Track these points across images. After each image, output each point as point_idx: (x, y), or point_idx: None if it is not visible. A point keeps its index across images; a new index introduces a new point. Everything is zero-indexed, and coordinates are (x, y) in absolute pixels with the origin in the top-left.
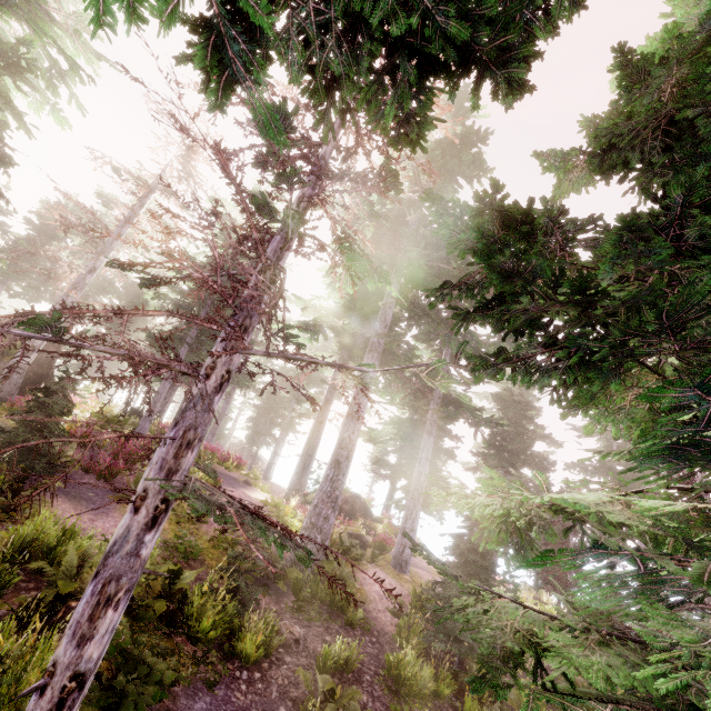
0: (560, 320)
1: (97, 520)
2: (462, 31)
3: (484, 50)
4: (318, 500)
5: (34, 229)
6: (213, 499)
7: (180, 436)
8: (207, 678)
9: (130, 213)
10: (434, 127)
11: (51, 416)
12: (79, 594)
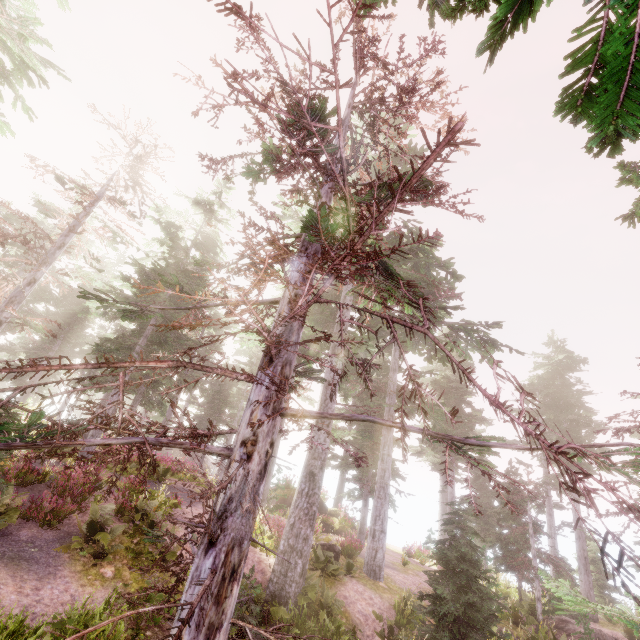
0: None
1: (42, 587)
2: None
3: None
4: (294, 519)
5: None
6: None
7: (221, 562)
8: None
9: (74, 222)
10: None
11: None
12: None
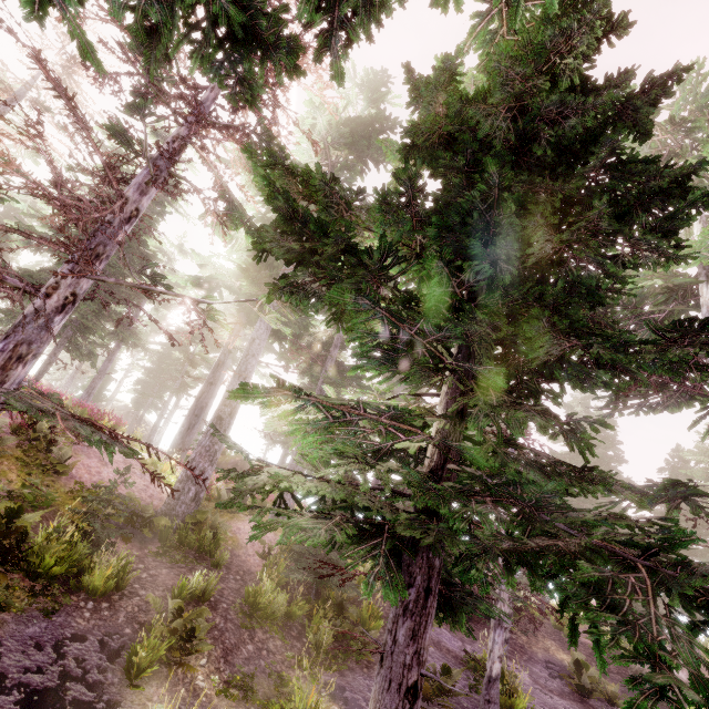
0: (296, 246)
1: None
2: (238, 15)
3: (266, 35)
4: (196, 454)
5: None
6: (40, 405)
7: (10, 349)
8: (44, 607)
9: None
10: (265, 92)
11: None
12: None
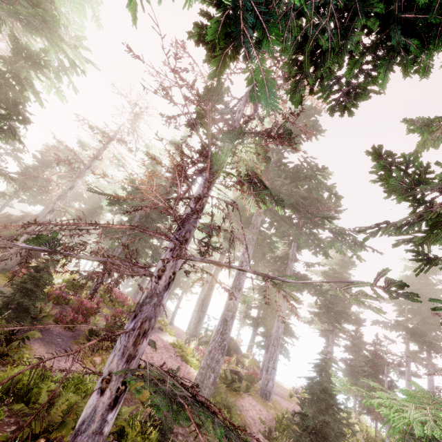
0: None
1: (61, 360)
2: None
3: None
4: (212, 347)
5: (38, 161)
6: (167, 388)
7: (138, 326)
8: None
9: (97, 153)
10: (369, 97)
11: (38, 285)
12: (47, 434)
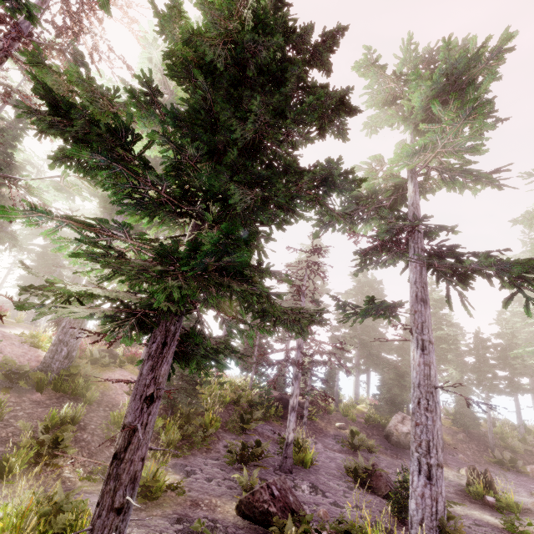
0: (47, 119)
1: None
2: None
3: None
4: (66, 323)
5: None
6: None
7: None
8: None
9: None
10: (39, 10)
11: None
12: None
